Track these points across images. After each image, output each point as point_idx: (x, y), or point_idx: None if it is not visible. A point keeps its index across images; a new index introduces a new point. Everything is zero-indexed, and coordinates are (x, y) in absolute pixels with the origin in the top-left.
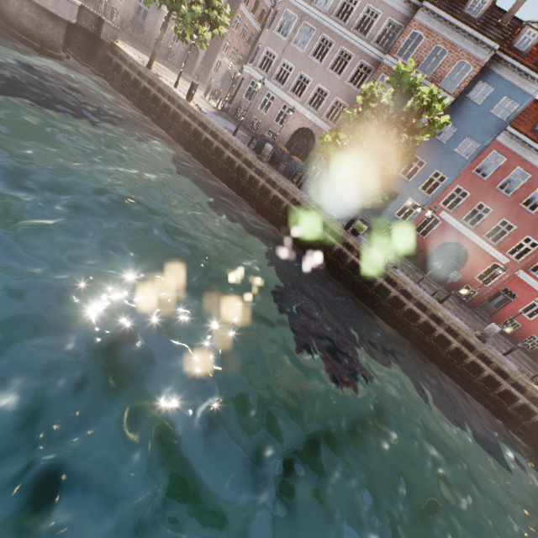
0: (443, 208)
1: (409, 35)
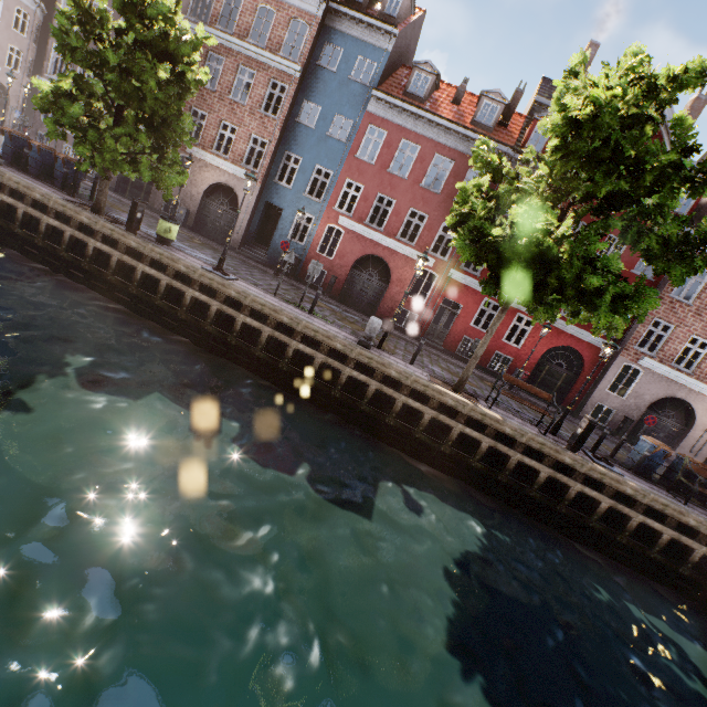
0: (340, 212)
1: None
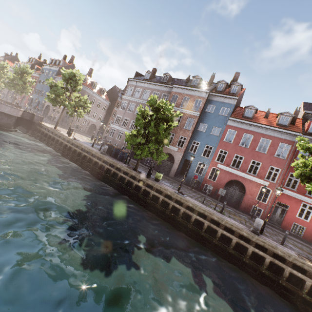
0: (217, 162)
1: (172, 96)
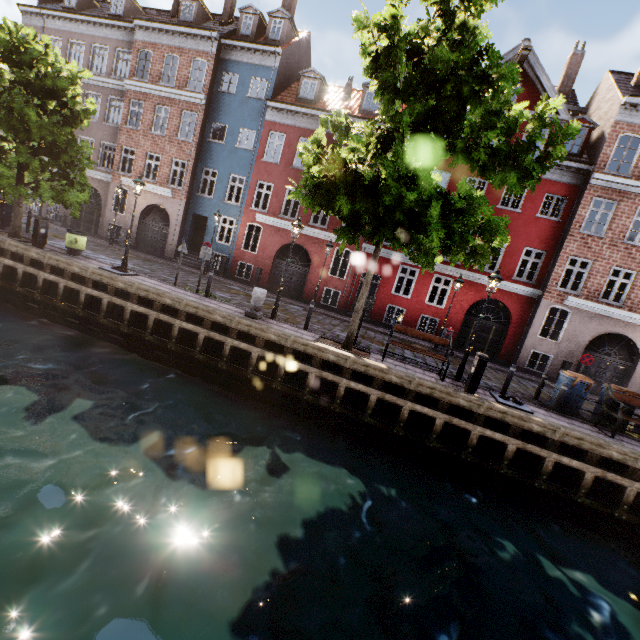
0: (256, 210)
1: (139, 56)
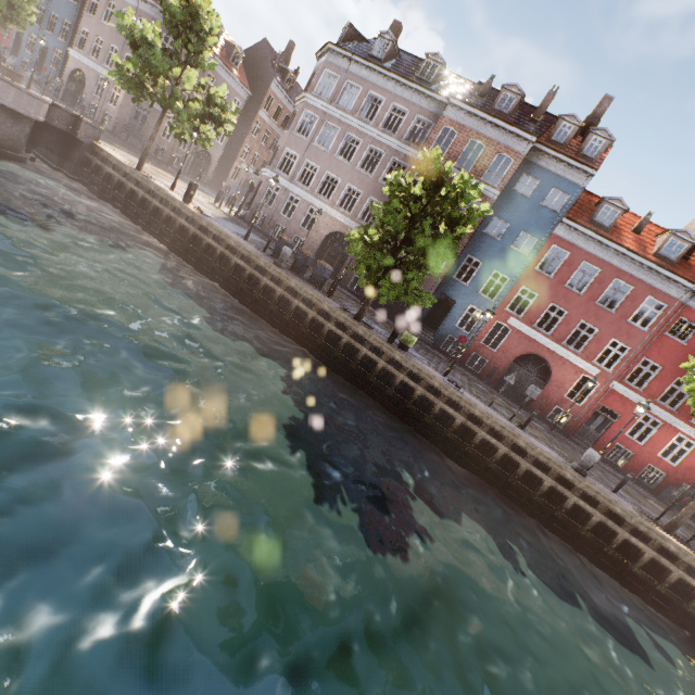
0: (510, 313)
1: (441, 131)
